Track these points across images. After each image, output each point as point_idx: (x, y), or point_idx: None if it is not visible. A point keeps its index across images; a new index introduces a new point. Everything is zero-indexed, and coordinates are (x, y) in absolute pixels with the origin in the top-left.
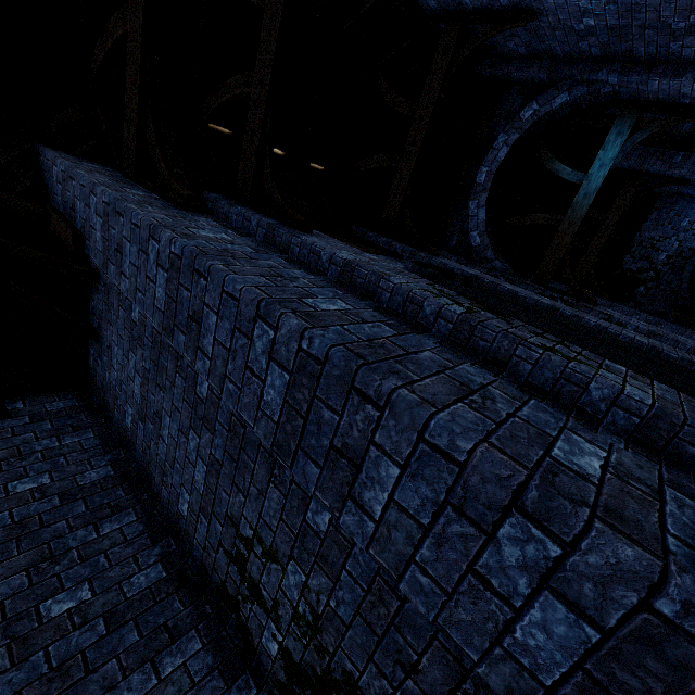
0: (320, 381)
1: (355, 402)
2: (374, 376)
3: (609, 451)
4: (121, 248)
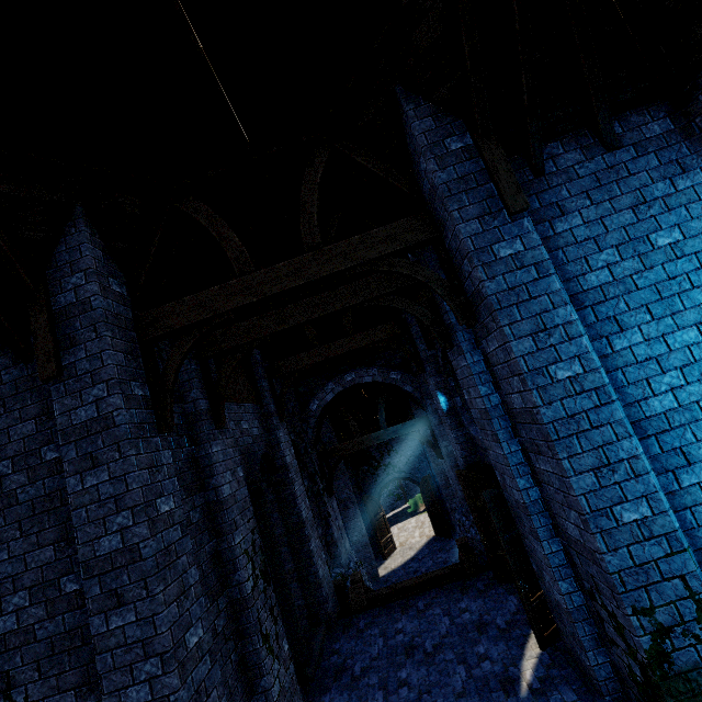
0: None
1: None
2: None
3: None
4: (98, 463)
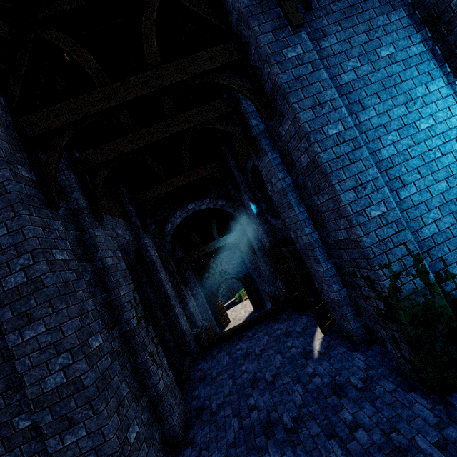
0: (79, 392)
1: (87, 407)
2: (100, 403)
3: (140, 427)
4: None
